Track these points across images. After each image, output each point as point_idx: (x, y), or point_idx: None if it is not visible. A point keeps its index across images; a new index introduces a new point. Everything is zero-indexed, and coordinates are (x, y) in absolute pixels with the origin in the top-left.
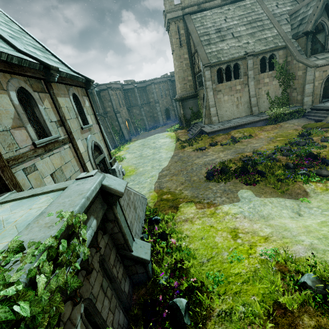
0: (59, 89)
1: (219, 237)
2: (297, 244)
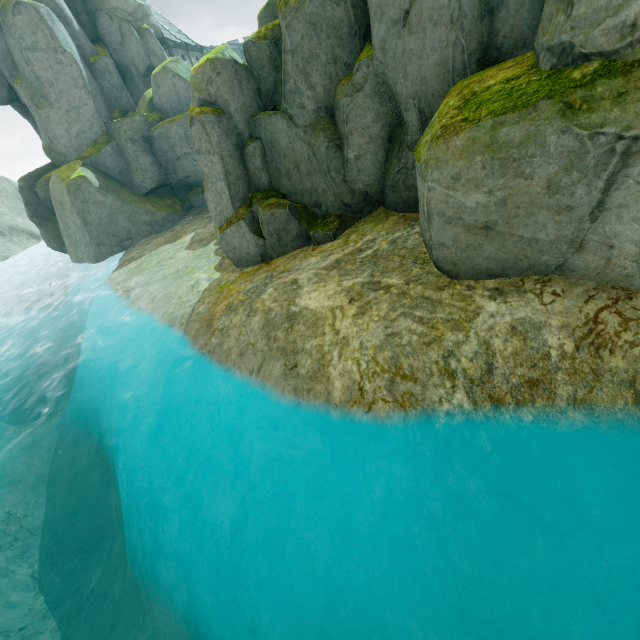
0: (191, 54)
1: None
2: None
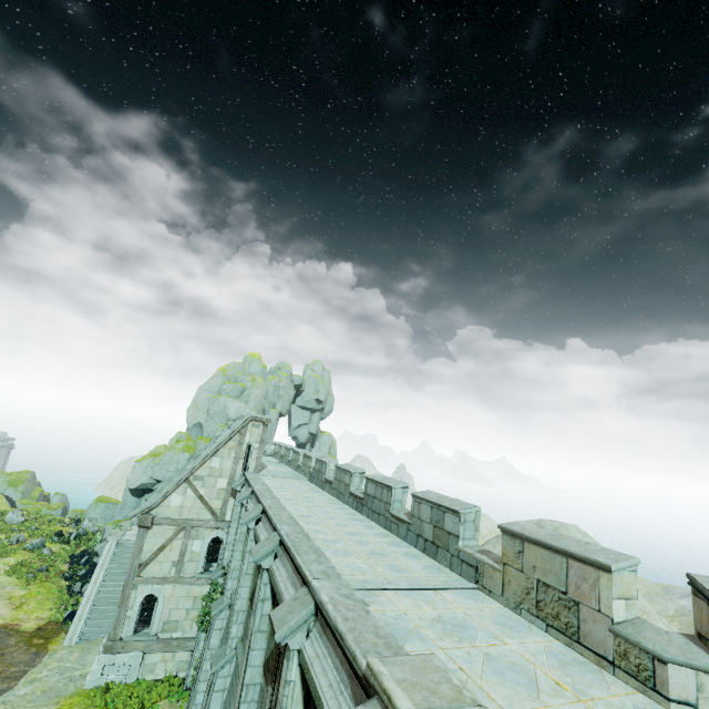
0: None
1: (32, 605)
2: (6, 590)
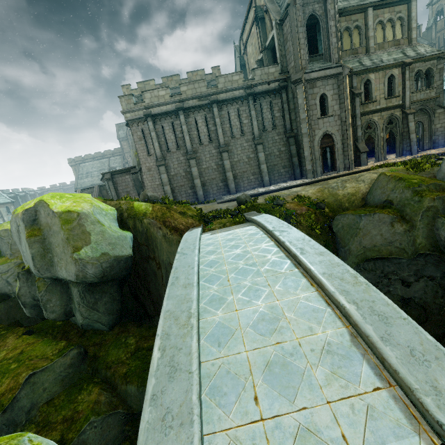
0: (1, 206)
1: None
2: None
